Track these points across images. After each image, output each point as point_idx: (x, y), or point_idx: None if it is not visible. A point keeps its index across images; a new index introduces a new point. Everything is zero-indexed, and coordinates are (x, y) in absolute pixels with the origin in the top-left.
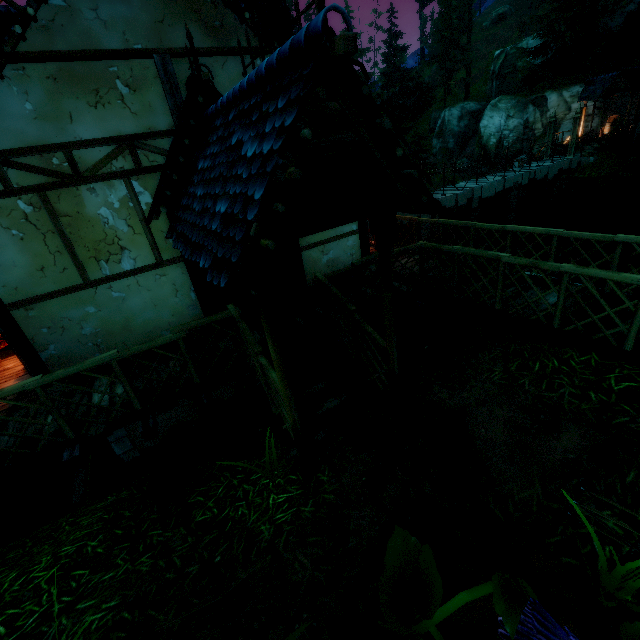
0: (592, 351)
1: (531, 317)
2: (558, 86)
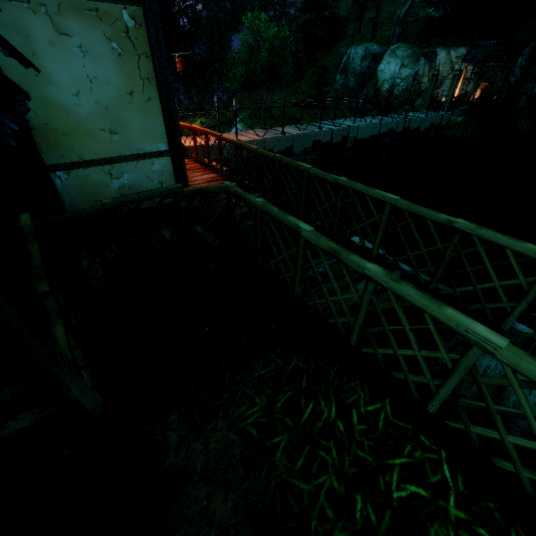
0: (386, 396)
1: (329, 319)
2: (448, 45)
